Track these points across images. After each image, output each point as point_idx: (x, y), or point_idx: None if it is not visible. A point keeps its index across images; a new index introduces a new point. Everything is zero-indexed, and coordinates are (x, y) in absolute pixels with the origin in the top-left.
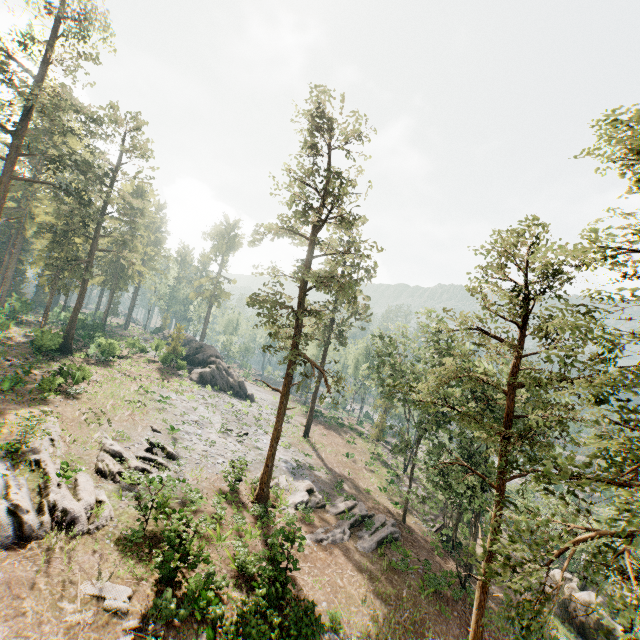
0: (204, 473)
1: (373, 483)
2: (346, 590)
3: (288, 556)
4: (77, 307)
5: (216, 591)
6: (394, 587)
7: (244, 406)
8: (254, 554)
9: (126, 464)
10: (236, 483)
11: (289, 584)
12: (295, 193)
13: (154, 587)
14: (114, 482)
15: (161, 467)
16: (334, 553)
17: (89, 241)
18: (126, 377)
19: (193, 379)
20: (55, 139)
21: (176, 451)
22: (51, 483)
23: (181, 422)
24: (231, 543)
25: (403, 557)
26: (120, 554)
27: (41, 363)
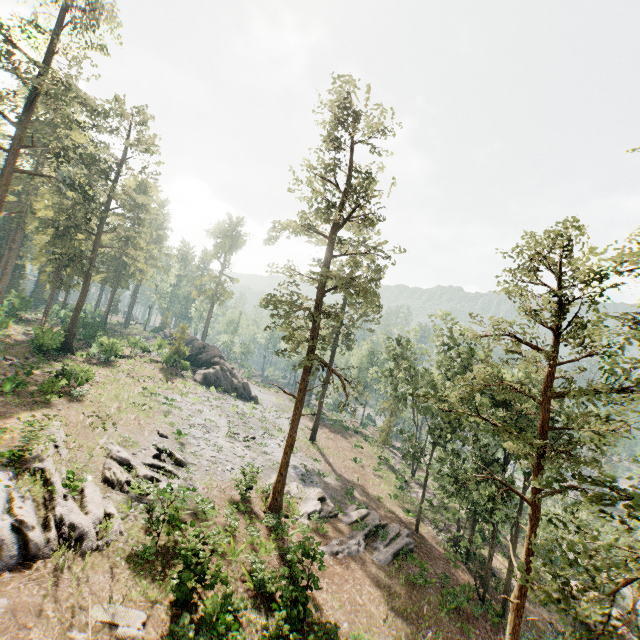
0: (214, 481)
1: (383, 489)
2: (366, 608)
3: (308, 574)
4: (79, 305)
5: (234, 613)
6: (414, 603)
7: (249, 408)
8: (271, 571)
9: (134, 472)
10: (247, 492)
11: (308, 603)
12: (312, 190)
13: (169, 610)
14: (122, 492)
15: (170, 475)
16: (351, 567)
17: (92, 237)
18: (129, 378)
19: (197, 380)
20: (57, 132)
21: (184, 457)
22: (57, 495)
23: (187, 426)
24: (246, 558)
25: (420, 570)
26: (132, 573)
27: (42, 363)
